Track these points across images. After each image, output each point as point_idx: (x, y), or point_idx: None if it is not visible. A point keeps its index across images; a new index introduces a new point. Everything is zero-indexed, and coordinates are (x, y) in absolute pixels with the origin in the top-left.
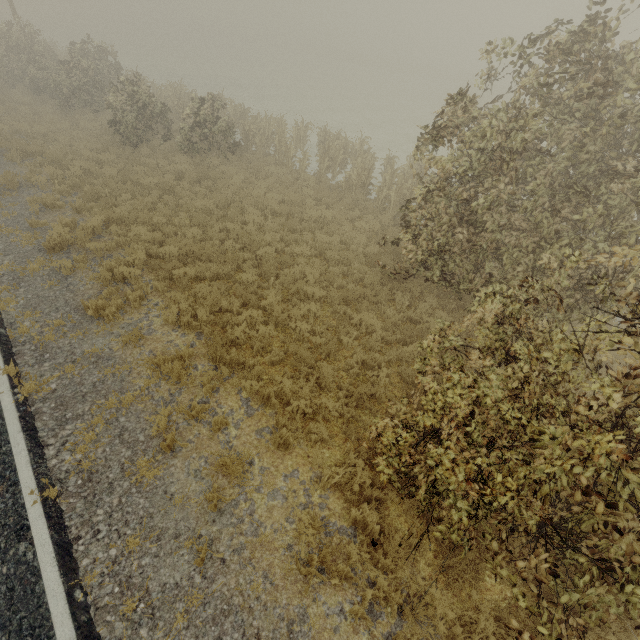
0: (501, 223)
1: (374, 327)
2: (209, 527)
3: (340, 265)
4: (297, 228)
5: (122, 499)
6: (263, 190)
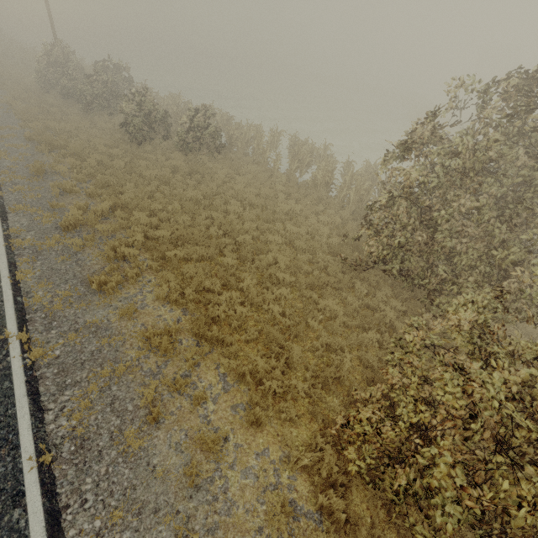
0: (456, 231)
1: (336, 312)
2: (186, 503)
3: (306, 253)
4: (270, 218)
5: (109, 468)
6: (243, 185)
